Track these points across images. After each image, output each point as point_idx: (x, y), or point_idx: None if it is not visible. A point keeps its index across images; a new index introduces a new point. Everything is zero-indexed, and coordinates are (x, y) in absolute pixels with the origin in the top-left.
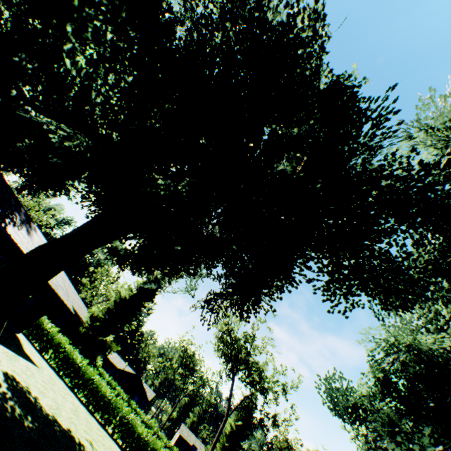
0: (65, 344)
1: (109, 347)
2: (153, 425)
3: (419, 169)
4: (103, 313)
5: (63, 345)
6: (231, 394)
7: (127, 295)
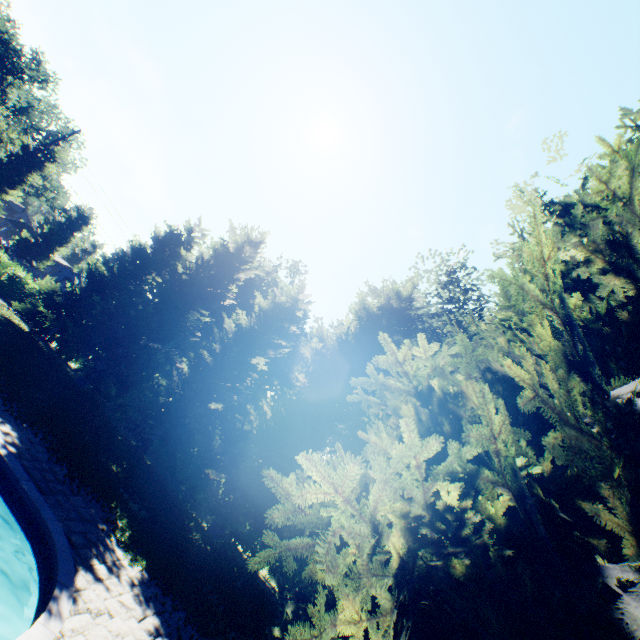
0: None
1: None
2: None
3: None
4: None
5: None
6: None
7: None
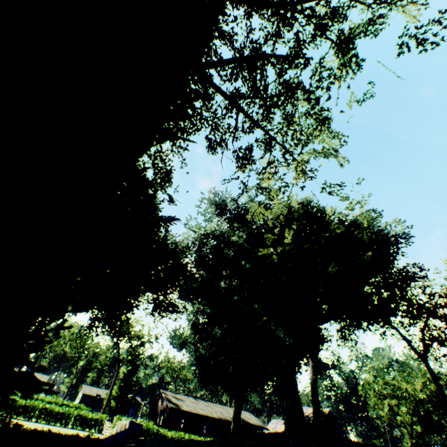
0: None
1: None
2: (59, 400)
3: (191, 245)
4: None
5: None
6: (119, 356)
7: None
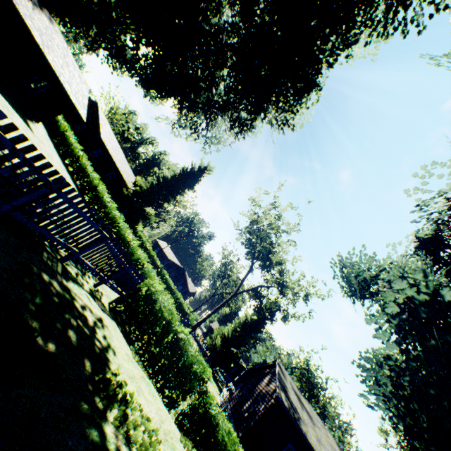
0: (82, 156)
1: (147, 214)
2: (178, 293)
3: None
4: (146, 186)
5: (80, 157)
6: (245, 277)
7: (169, 175)
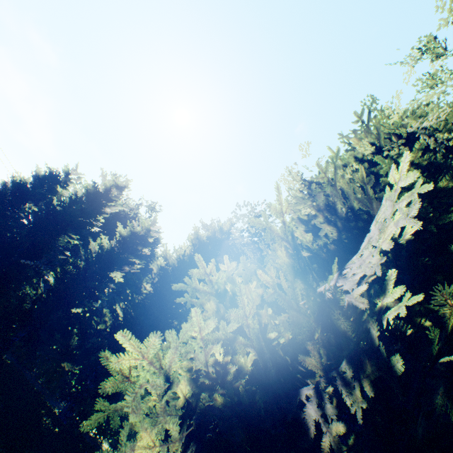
0: None
1: None
2: None
3: None
4: None
5: None
6: None
7: None
